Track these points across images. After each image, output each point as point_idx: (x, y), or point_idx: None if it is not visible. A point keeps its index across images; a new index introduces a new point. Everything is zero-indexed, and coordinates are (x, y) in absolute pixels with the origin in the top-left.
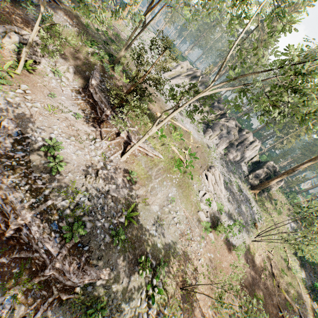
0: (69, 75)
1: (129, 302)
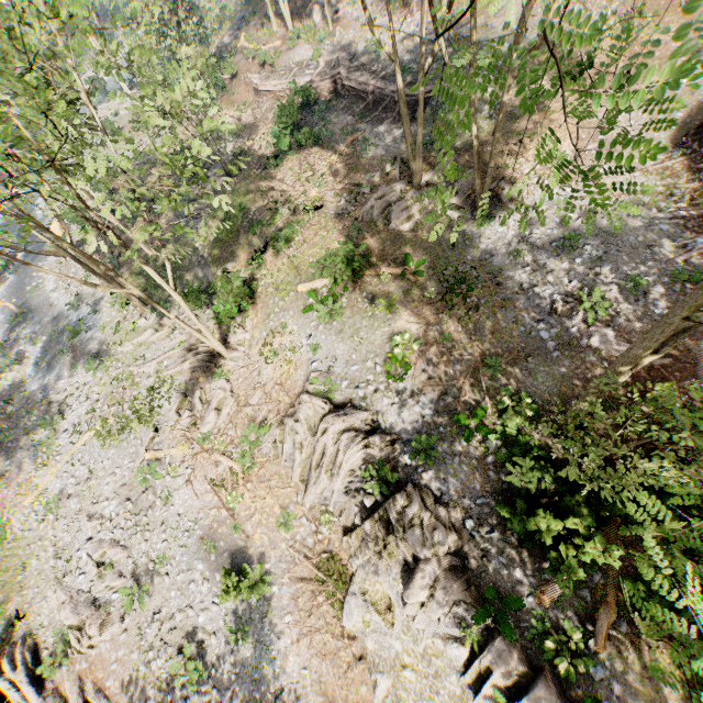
0: None
1: None
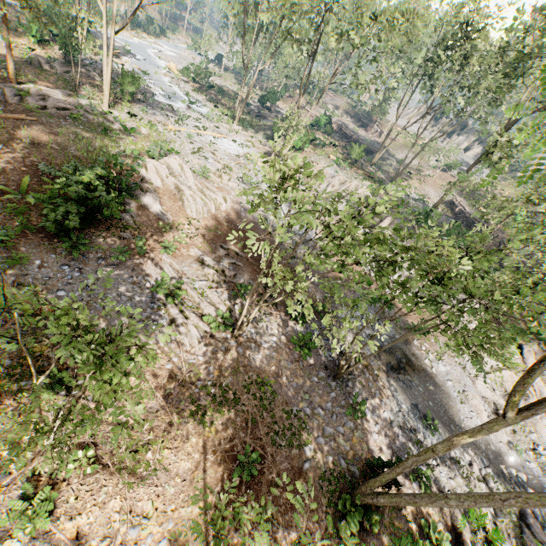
0: (349, 118)
1: (389, 159)
